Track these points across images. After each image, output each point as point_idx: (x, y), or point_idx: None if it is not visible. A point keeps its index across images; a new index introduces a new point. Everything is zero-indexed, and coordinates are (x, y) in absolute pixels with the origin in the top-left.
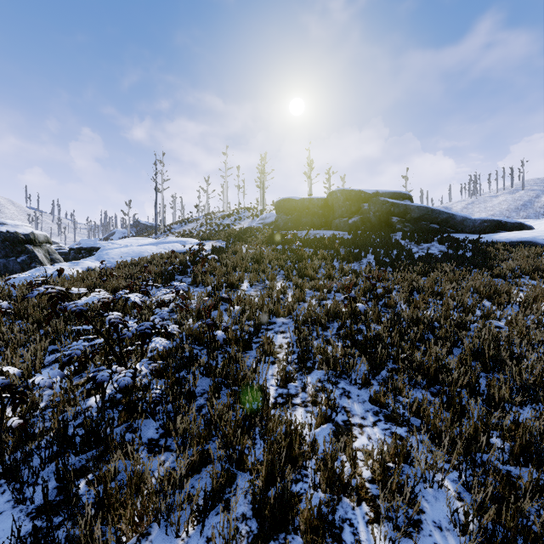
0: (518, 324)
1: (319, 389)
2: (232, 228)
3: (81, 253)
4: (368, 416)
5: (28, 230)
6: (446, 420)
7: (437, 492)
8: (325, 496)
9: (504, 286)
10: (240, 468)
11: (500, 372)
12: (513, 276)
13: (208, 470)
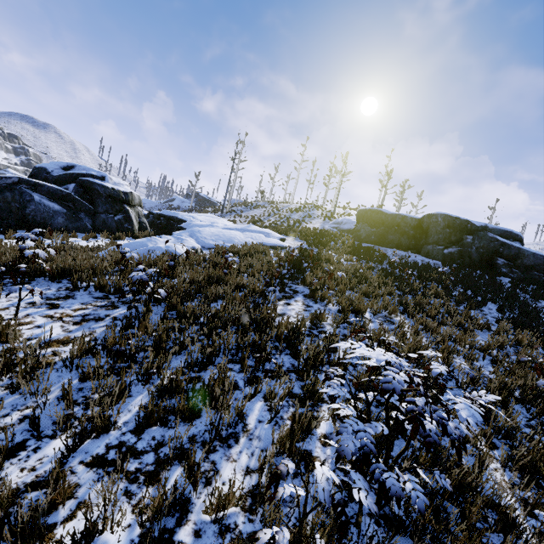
0: None
1: None
2: (305, 226)
3: (159, 219)
4: None
5: (128, 191)
6: None
7: None
8: None
9: None
10: None
11: None
12: None
13: None
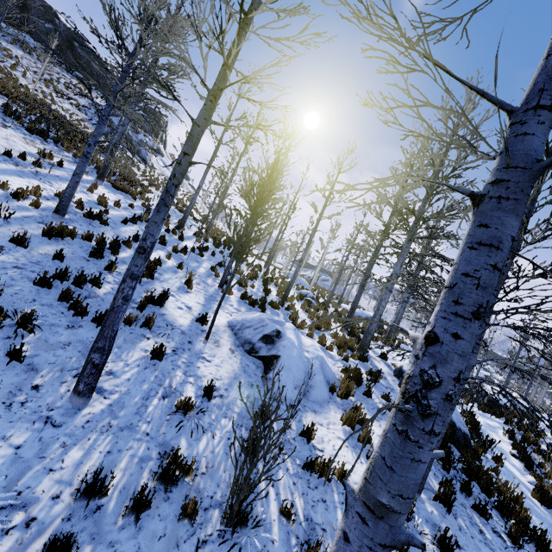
0: None
1: None
2: None
3: None
4: None
5: None
6: None
7: None
8: None
9: None
10: None
11: None
12: None
13: None
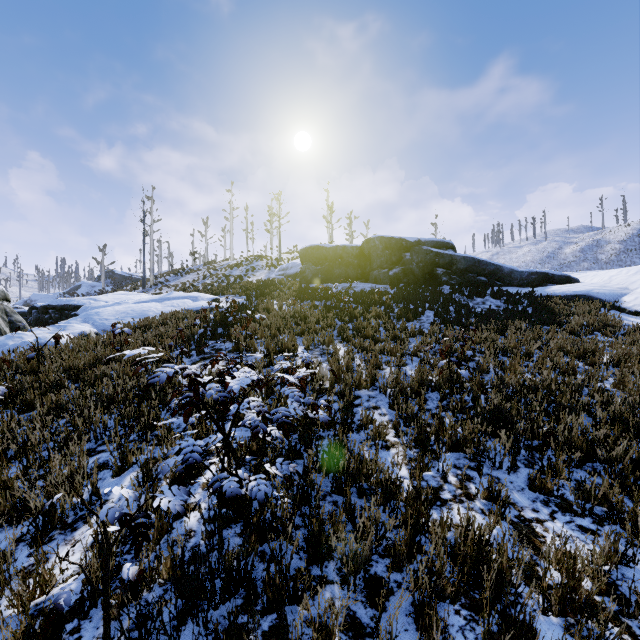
0: (636, 386)
1: (462, 478)
2: (247, 280)
3: (47, 313)
4: (539, 508)
5: None
6: None
7: None
8: (595, 625)
9: (591, 344)
10: (436, 596)
11: None
12: (587, 333)
13: (394, 604)
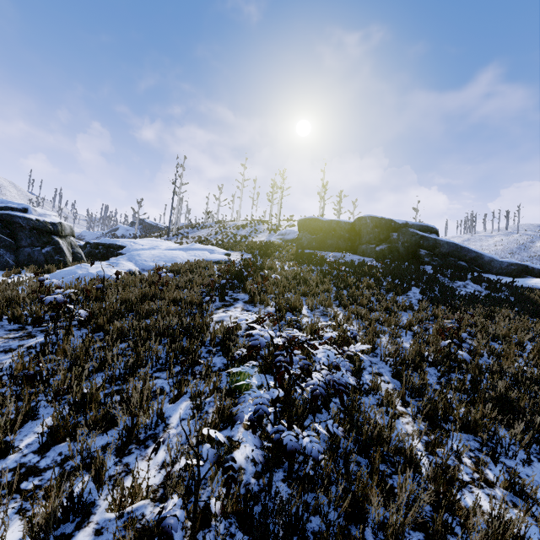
0: None
1: (476, 461)
2: (251, 240)
3: (98, 249)
4: None
5: (56, 221)
6: None
7: None
8: None
9: None
10: None
11: None
12: None
13: None
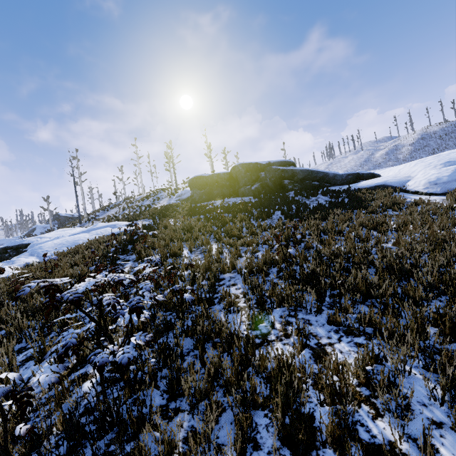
0: (404, 242)
1: (284, 324)
2: (153, 207)
3: (7, 253)
4: (332, 335)
5: None
6: (391, 322)
7: (409, 379)
8: (342, 407)
9: (381, 218)
10: (253, 407)
11: (406, 280)
12: (382, 211)
13: (224, 418)
